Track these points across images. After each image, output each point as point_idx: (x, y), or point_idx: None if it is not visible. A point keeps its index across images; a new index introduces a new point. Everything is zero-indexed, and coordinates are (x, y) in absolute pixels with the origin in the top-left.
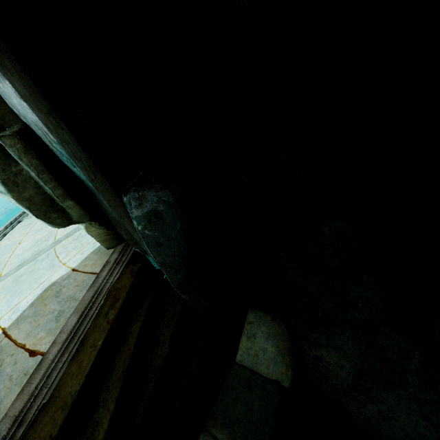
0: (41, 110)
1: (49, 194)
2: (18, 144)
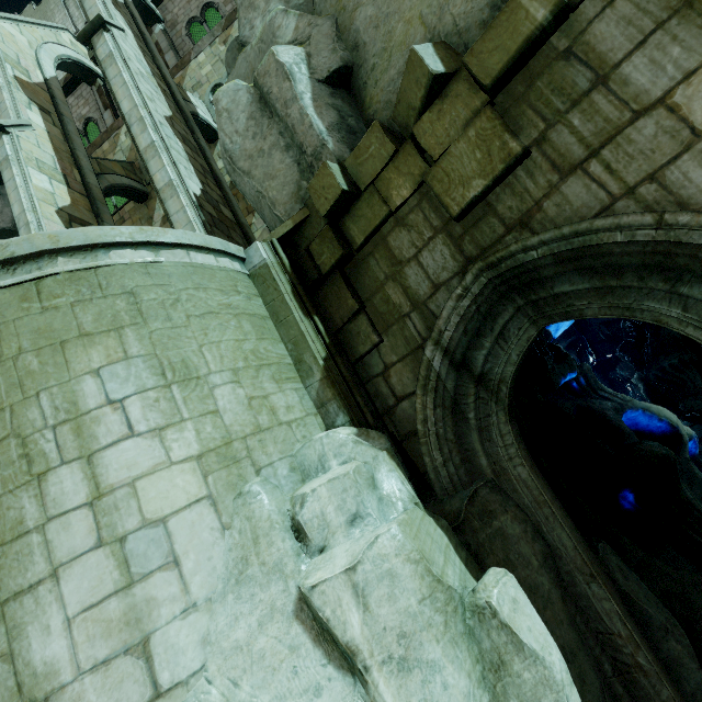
0: (557, 507)
1: None
2: None
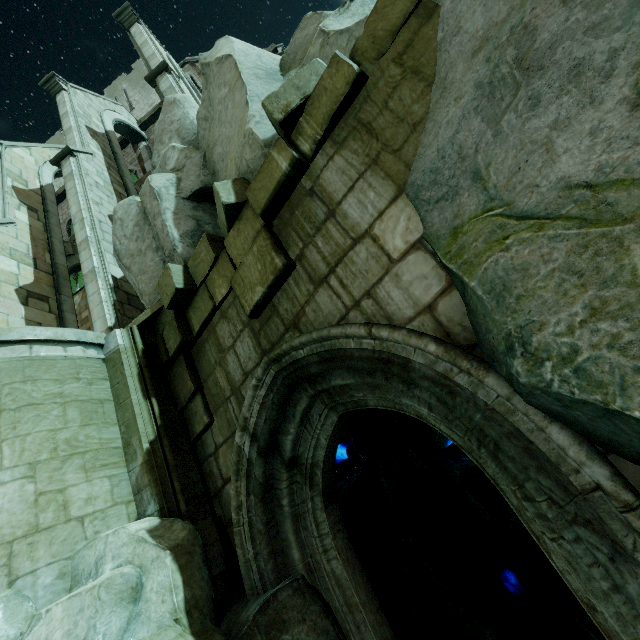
0: (372, 611)
1: None
2: None
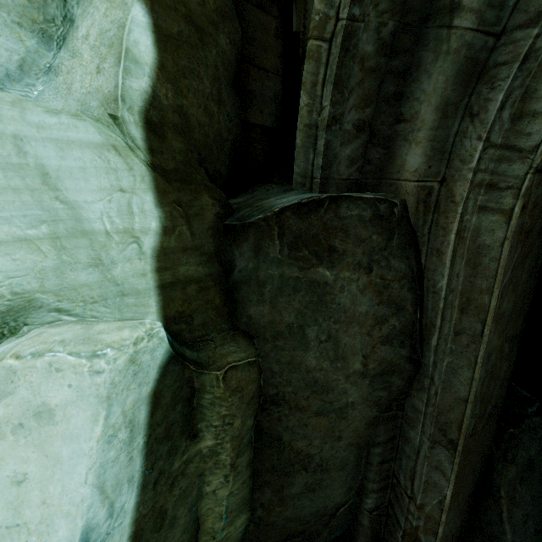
0: (504, 333)
1: (199, 516)
2: (252, 382)
